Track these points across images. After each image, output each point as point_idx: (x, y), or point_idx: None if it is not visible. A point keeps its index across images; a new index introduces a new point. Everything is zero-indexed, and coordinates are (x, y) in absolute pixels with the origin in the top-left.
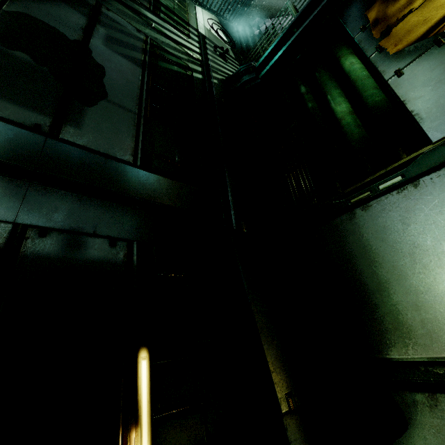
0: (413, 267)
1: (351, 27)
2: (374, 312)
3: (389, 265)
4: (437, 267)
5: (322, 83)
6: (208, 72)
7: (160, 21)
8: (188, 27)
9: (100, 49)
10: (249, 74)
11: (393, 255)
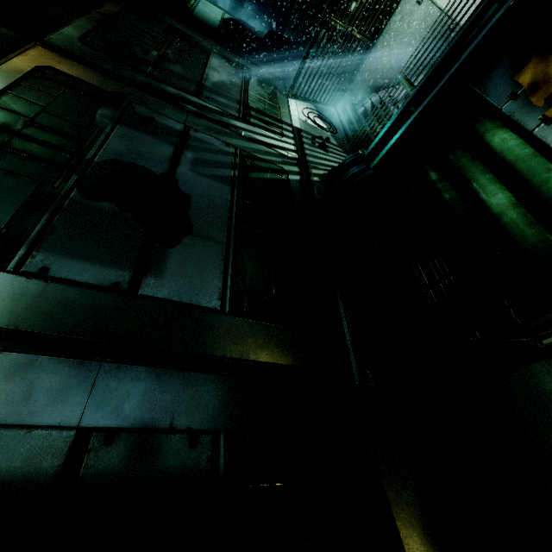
0: None
1: (494, 96)
2: None
3: None
4: None
5: (462, 167)
6: (306, 170)
7: (250, 127)
8: (281, 124)
9: (186, 176)
10: (358, 164)
11: None
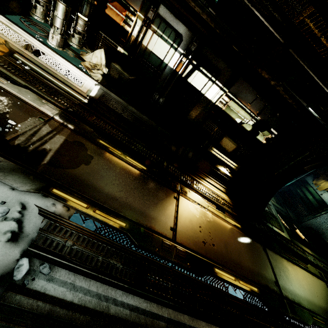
0: None
1: (309, 182)
2: (325, 234)
3: (326, 226)
4: None
5: (304, 191)
6: None
7: None
8: None
9: None
10: None
11: (326, 224)
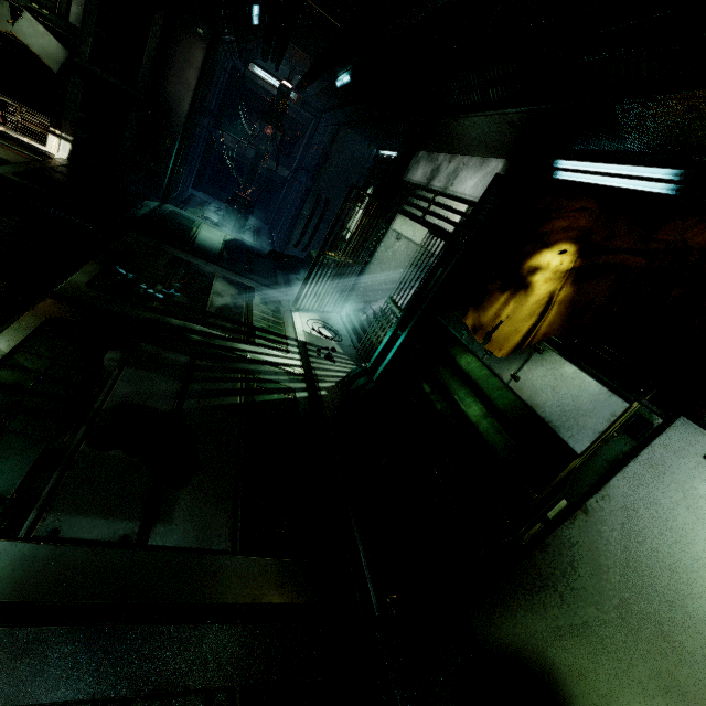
0: (636, 643)
1: (455, 329)
2: None
3: (608, 644)
4: (662, 639)
5: (445, 382)
6: (313, 385)
7: (255, 348)
8: (286, 340)
9: (194, 410)
10: (362, 377)
11: (605, 624)
